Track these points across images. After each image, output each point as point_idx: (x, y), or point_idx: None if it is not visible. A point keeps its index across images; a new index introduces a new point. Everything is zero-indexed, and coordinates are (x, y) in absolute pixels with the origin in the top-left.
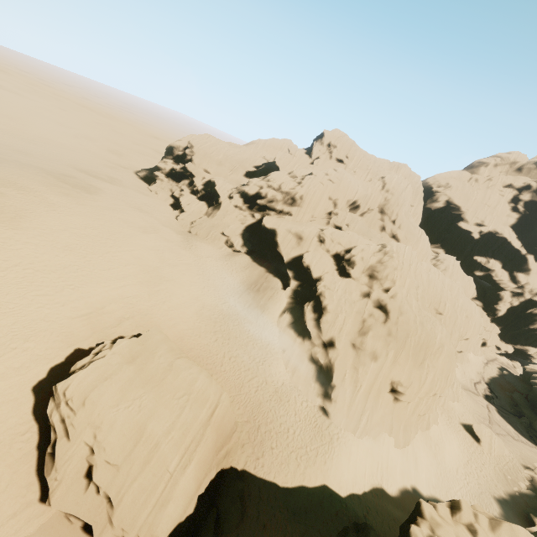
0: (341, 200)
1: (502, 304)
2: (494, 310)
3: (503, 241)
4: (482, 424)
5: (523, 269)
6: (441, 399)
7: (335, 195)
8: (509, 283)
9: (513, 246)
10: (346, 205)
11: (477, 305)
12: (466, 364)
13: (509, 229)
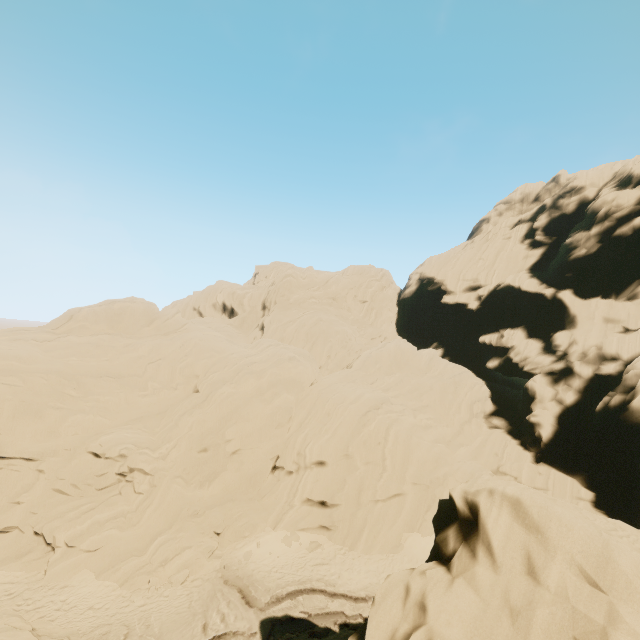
0: (202, 307)
1: (537, 409)
2: (530, 427)
3: (511, 292)
4: (60, 639)
5: (564, 323)
6: (55, 554)
7: (197, 304)
8: (538, 356)
9: (526, 290)
10: (218, 313)
11: (498, 428)
12: (376, 555)
13: (521, 272)
